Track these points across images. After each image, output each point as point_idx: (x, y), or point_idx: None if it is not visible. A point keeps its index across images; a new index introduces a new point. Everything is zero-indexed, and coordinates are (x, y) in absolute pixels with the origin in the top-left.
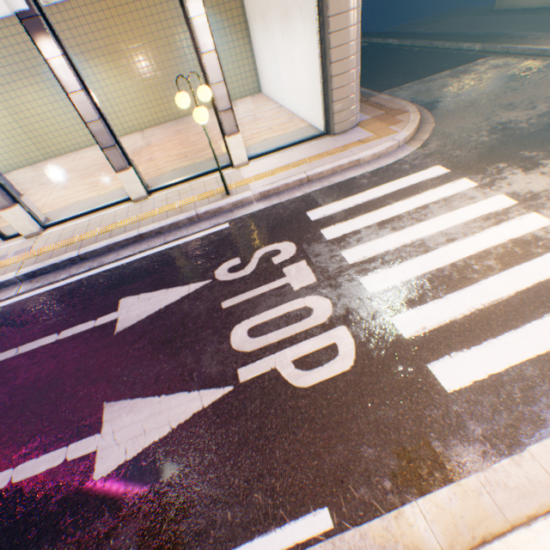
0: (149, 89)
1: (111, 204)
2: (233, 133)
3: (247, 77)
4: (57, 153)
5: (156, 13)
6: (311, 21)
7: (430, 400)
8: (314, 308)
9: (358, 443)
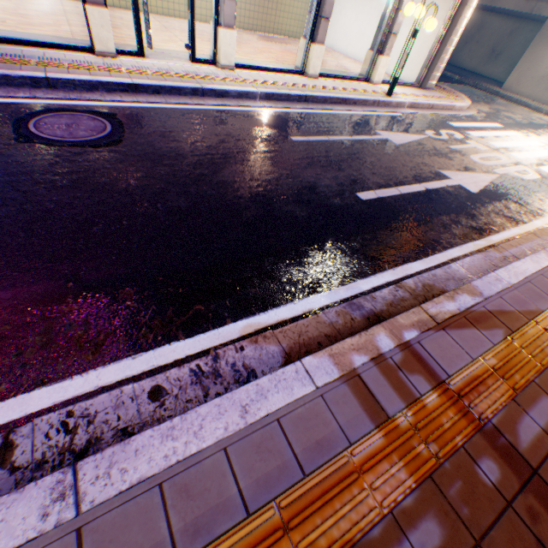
0: None
1: (287, 71)
2: (387, 55)
3: None
4: (124, 4)
5: None
6: (446, 2)
7: None
8: (501, 159)
9: None
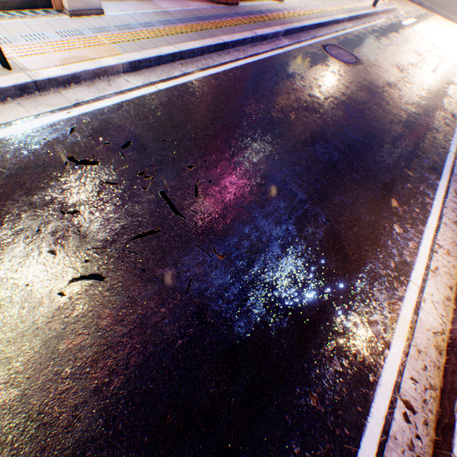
0: None
1: None
2: None
3: None
4: None
5: None
6: None
7: None
8: (437, 45)
9: None
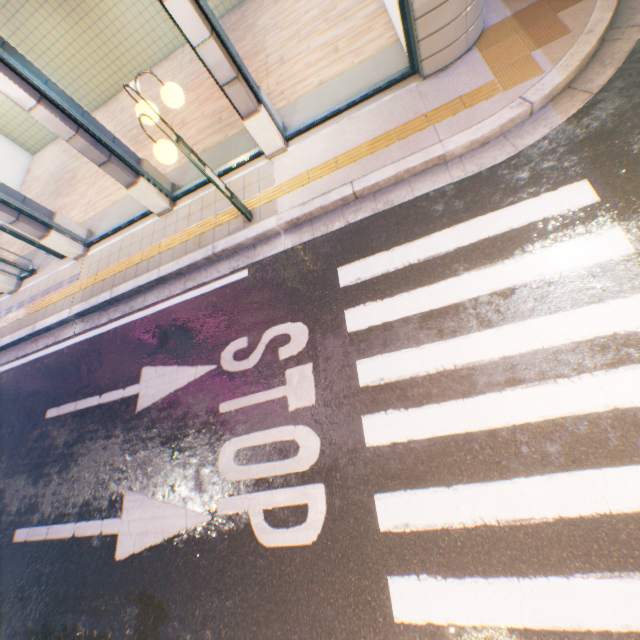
0: None
1: (139, 218)
2: (251, 113)
3: None
4: (99, 102)
5: None
6: None
7: (372, 620)
8: (301, 447)
9: (292, 629)
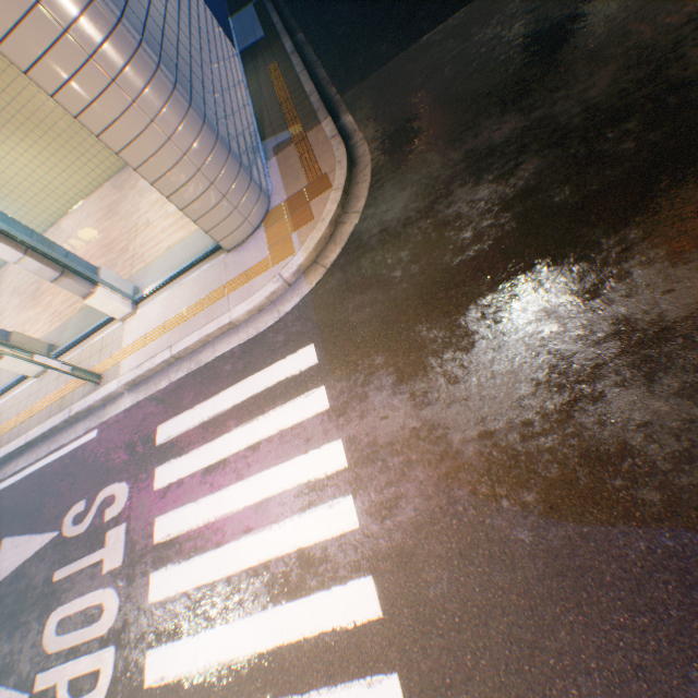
0: (62, 150)
1: (20, 380)
2: (89, 294)
3: None
4: None
5: None
6: None
7: None
8: (106, 609)
9: None
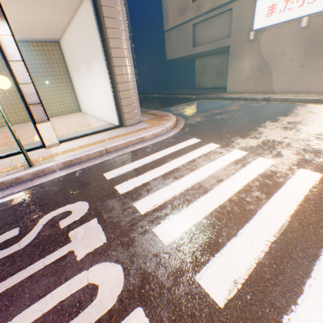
0: None
1: None
2: (43, 121)
3: (72, 102)
4: None
5: (0, 60)
6: (103, 61)
7: None
8: (101, 284)
9: None
